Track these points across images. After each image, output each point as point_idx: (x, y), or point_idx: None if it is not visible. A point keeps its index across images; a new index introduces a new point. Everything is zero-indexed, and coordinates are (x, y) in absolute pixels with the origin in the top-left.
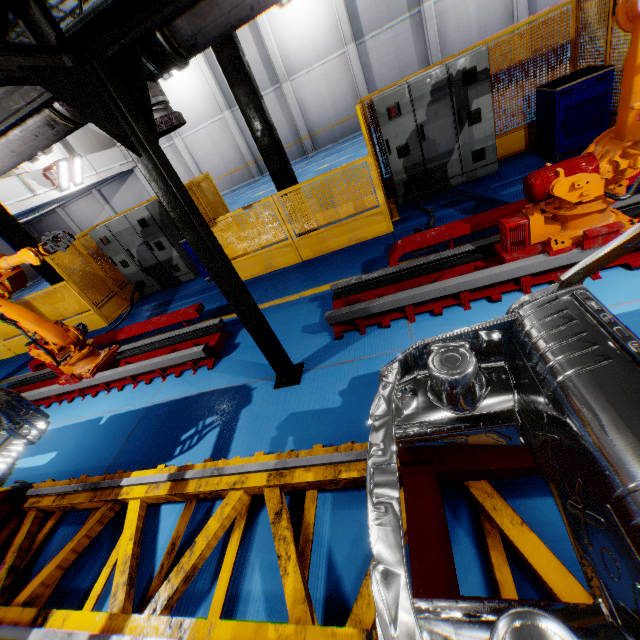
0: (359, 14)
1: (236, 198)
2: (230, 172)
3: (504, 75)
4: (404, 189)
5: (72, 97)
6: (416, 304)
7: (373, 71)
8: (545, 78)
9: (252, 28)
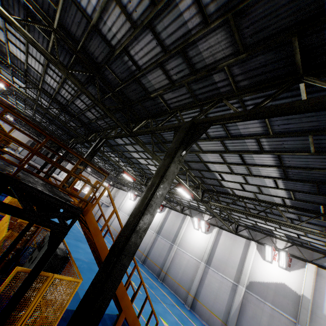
0: (163, 228)
1: None
2: (115, 229)
3: None
4: None
5: None
6: None
7: (154, 246)
8: None
9: None
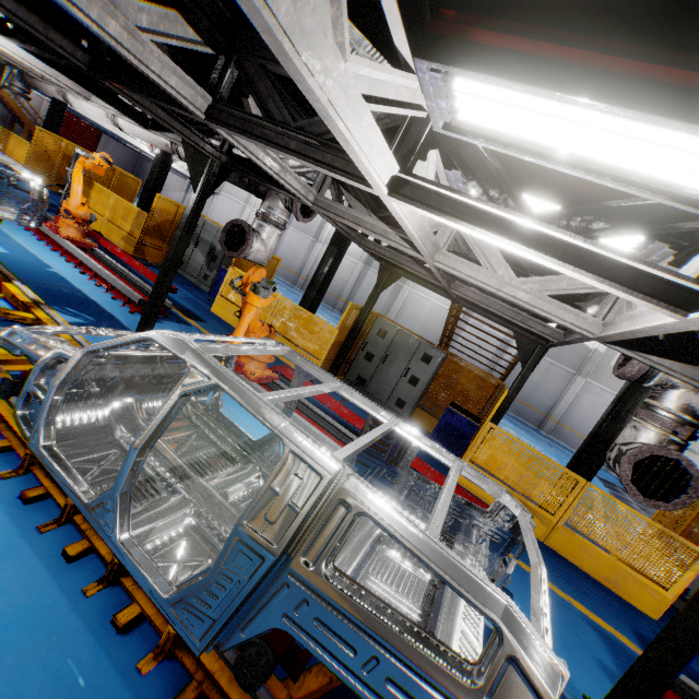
0: None
1: None
2: None
3: None
4: None
5: None
6: None
7: (361, 286)
8: None
9: None
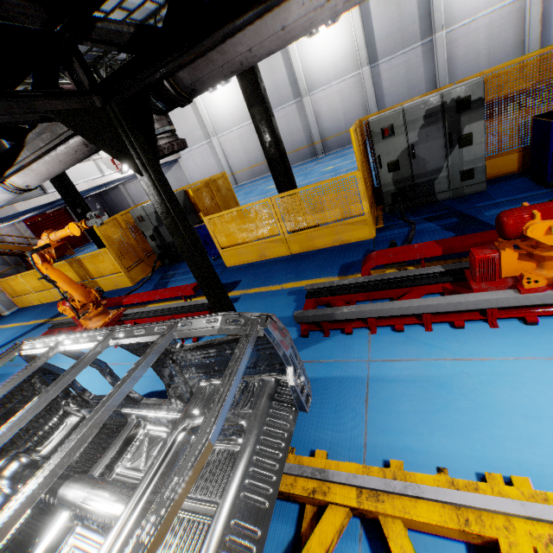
0: (376, 42)
1: (253, 188)
2: (252, 166)
3: (500, 103)
4: (391, 199)
5: (88, 132)
6: (379, 317)
7: (383, 89)
8: (543, 107)
9: (284, 53)
